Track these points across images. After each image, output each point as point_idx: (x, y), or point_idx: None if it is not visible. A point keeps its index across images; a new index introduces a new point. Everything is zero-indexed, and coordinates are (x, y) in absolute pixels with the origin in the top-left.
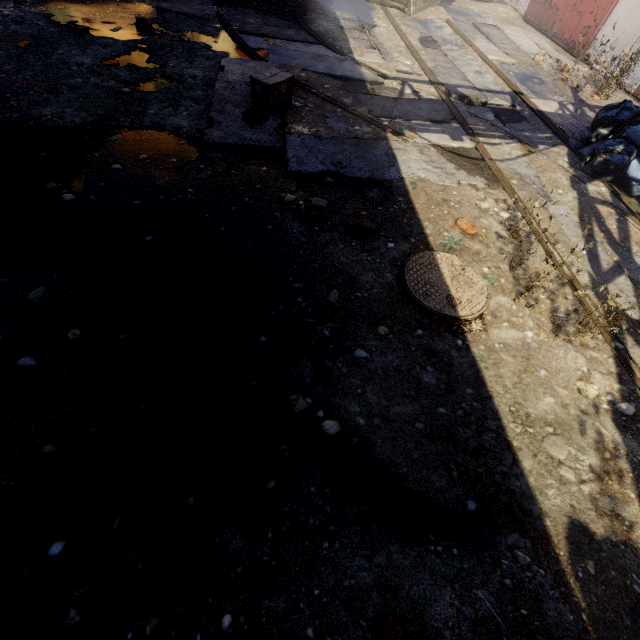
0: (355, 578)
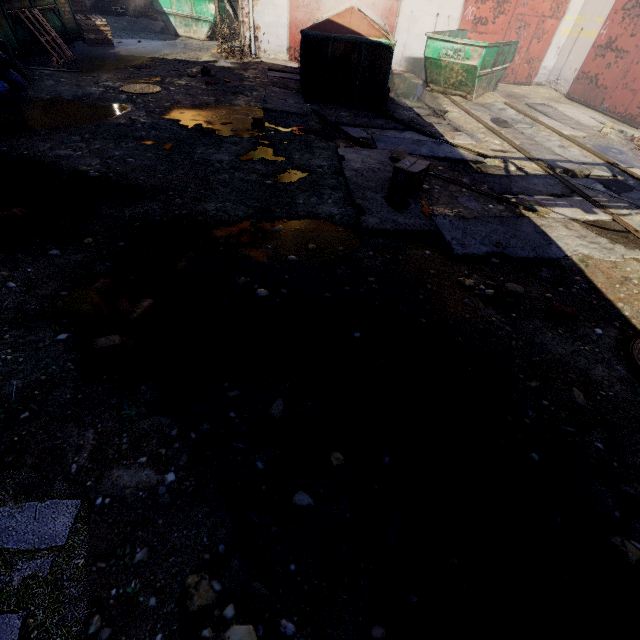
0: None
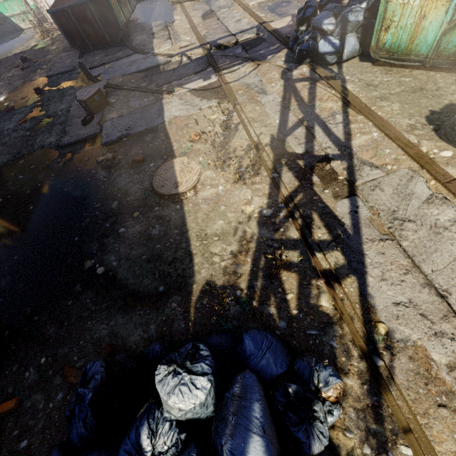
0: (100, 333)
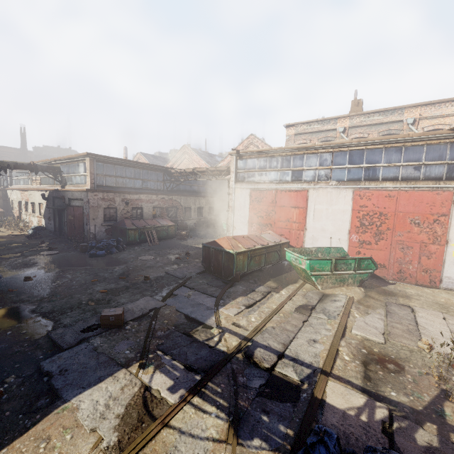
0: None
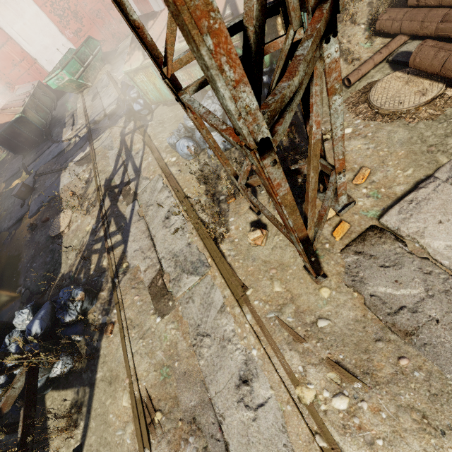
0: None
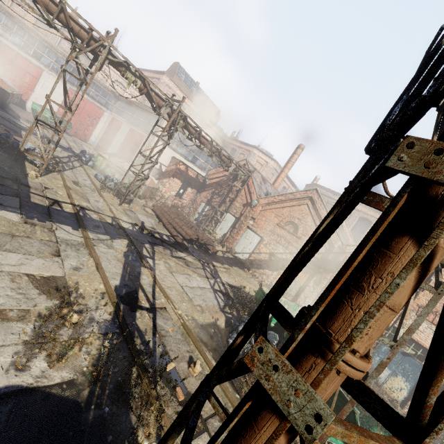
0: None
